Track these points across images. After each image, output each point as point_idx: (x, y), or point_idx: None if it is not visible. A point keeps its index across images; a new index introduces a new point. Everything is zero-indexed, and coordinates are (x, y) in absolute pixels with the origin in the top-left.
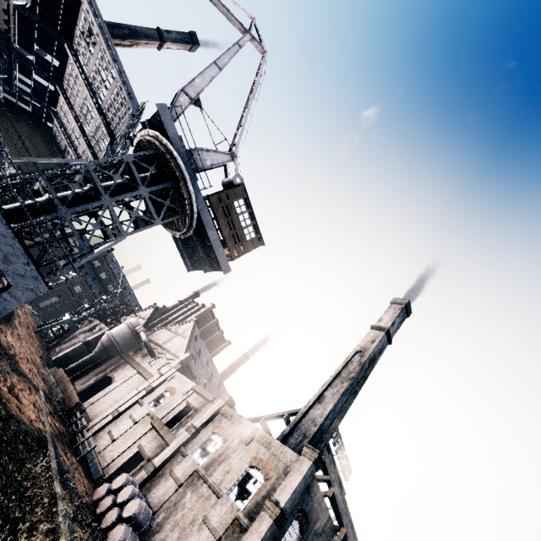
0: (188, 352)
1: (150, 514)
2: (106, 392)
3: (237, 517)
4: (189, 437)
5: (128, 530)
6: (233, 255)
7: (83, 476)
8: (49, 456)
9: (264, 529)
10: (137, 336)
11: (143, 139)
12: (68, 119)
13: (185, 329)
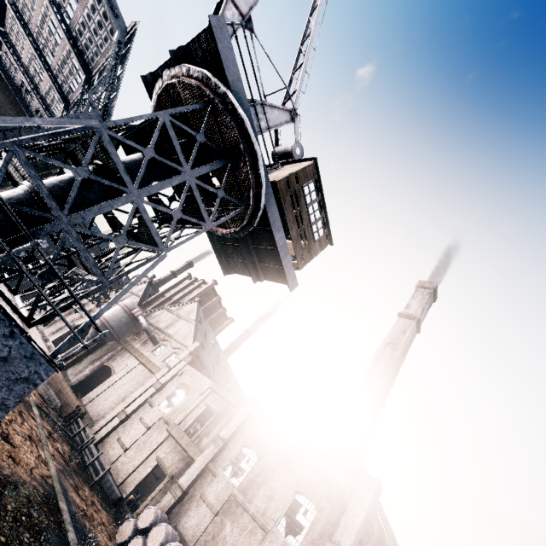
0: (196, 340)
1: None
2: (107, 386)
3: None
4: (217, 451)
5: None
6: (300, 263)
7: (100, 509)
8: (62, 519)
9: None
10: (134, 320)
11: (175, 82)
12: (23, 44)
13: (188, 311)
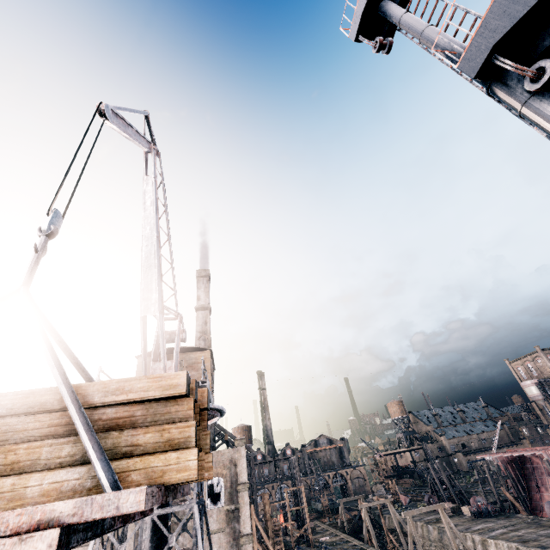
0: None
1: None
2: None
3: (226, 511)
4: None
5: None
6: None
7: None
8: None
9: (247, 499)
10: None
11: None
12: None
13: None
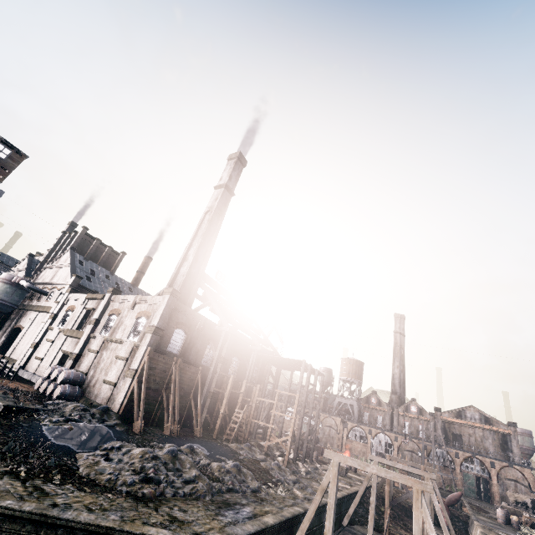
0: (73, 276)
1: (79, 374)
2: (20, 338)
3: (134, 345)
4: (94, 326)
5: (65, 386)
6: None
7: (21, 384)
8: None
9: (148, 341)
10: (20, 287)
11: None
12: None
13: (65, 260)
